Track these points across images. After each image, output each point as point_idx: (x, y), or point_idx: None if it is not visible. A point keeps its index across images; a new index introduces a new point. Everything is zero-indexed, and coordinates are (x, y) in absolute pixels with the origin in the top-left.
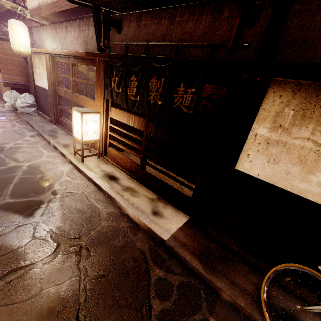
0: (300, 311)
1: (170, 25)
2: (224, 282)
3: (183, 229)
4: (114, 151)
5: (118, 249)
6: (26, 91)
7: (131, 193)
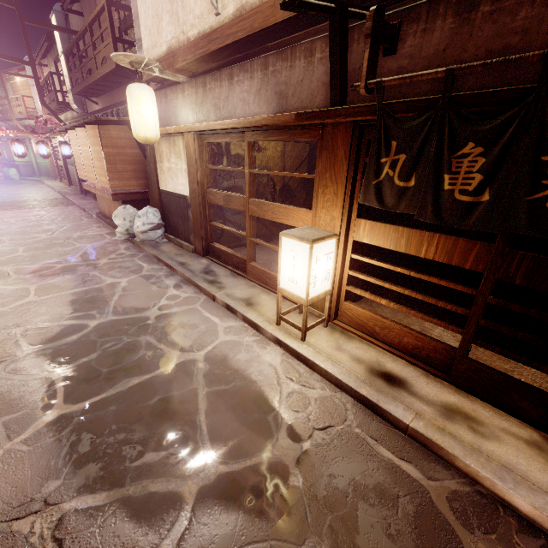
0: None
1: None
2: None
3: None
4: (362, 311)
5: None
6: (144, 201)
7: (469, 429)
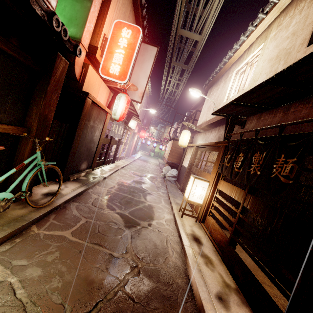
0: None
1: (284, 116)
2: None
3: None
4: (211, 220)
5: (159, 294)
6: (176, 168)
7: (205, 262)
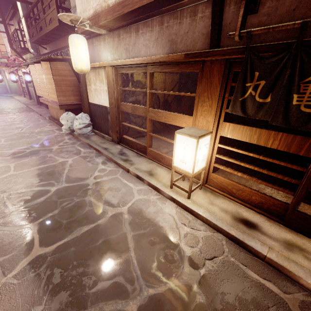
0: None
1: None
2: None
3: None
4: (224, 179)
5: None
6: (78, 110)
7: (304, 257)
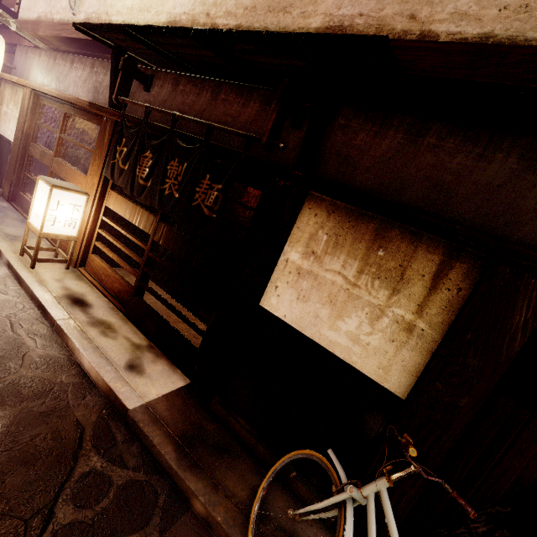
0: (308, 533)
1: (212, 101)
2: (205, 482)
3: (171, 397)
4: (99, 261)
5: (33, 416)
6: None
7: (101, 331)
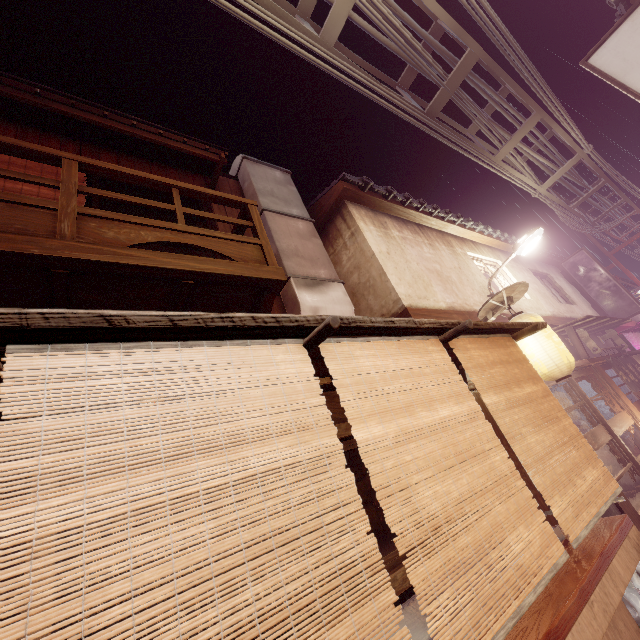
0: None
1: None
2: None
3: None
4: None
5: None
6: None
7: None
